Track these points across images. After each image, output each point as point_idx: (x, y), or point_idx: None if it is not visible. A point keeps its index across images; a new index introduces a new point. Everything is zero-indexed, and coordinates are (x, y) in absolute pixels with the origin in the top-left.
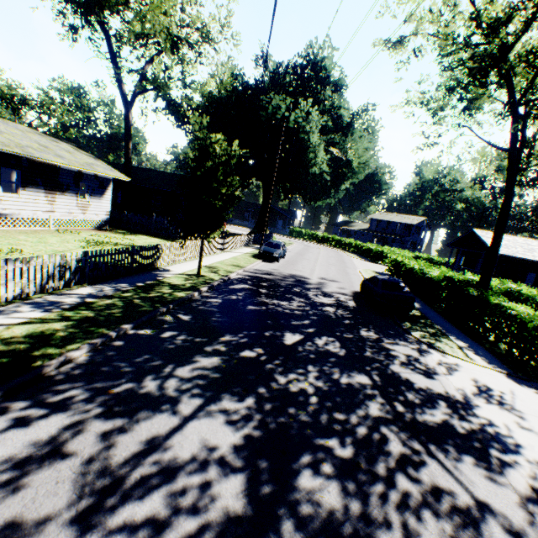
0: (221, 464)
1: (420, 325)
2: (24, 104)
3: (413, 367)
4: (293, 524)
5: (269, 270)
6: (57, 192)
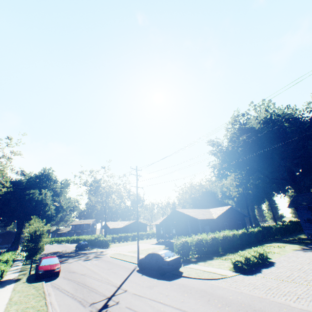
0: (68, 258)
1: (90, 248)
2: None
3: (88, 251)
4: (77, 257)
5: (44, 253)
6: None
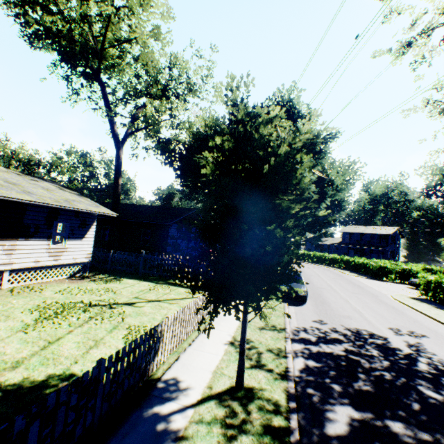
0: None
1: None
2: (37, 165)
3: None
4: None
5: (315, 325)
6: (19, 236)
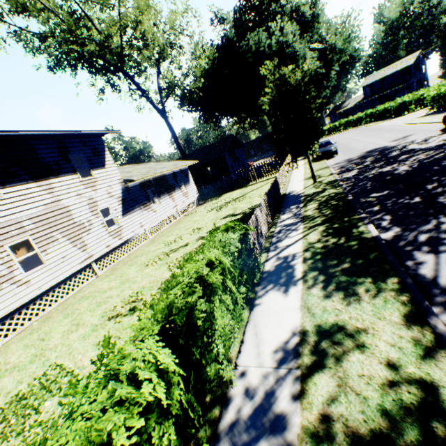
0: None
1: None
2: None
3: None
4: None
5: (344, 159)
6: (172, 192)
